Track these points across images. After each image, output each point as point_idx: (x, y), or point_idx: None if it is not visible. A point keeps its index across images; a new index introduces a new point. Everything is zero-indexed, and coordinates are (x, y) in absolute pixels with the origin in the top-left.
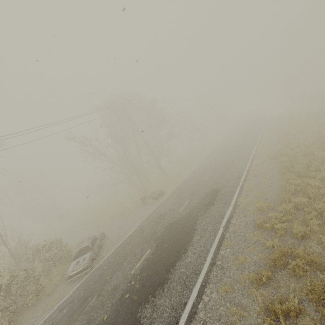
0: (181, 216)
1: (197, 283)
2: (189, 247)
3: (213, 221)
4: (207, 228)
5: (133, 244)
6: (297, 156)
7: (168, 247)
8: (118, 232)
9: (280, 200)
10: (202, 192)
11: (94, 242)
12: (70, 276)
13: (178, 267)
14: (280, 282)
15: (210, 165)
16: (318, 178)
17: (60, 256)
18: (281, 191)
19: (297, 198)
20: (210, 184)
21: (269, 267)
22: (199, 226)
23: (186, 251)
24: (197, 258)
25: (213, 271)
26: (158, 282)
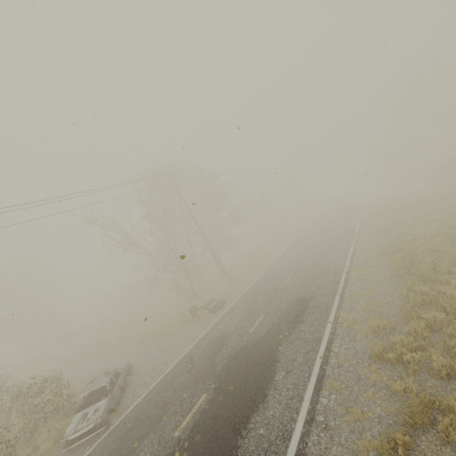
0: (253, 338)
1: (288, 455)
2: (269, 391)
3: (304, 348)
4: (297, 359)
5: (177, 384)
6: (417, 252)
7: (235, 389)
8: (153, 363)
9: (404, 316)
10: (283, 302)
11: (115, 380)
12: (70, 441)
13: (254, 427)
14: (427, 454)
15: (292, 262)
16: (453, 284)
17: (56, 405)
18: (401, 303)
19: (430, 313)
20: (294, 290)
21: (405, 428)
22: (283, 355)
23: (265, 398)
24: (285, 410)
25: (312, 434)
26: (220, 453)
